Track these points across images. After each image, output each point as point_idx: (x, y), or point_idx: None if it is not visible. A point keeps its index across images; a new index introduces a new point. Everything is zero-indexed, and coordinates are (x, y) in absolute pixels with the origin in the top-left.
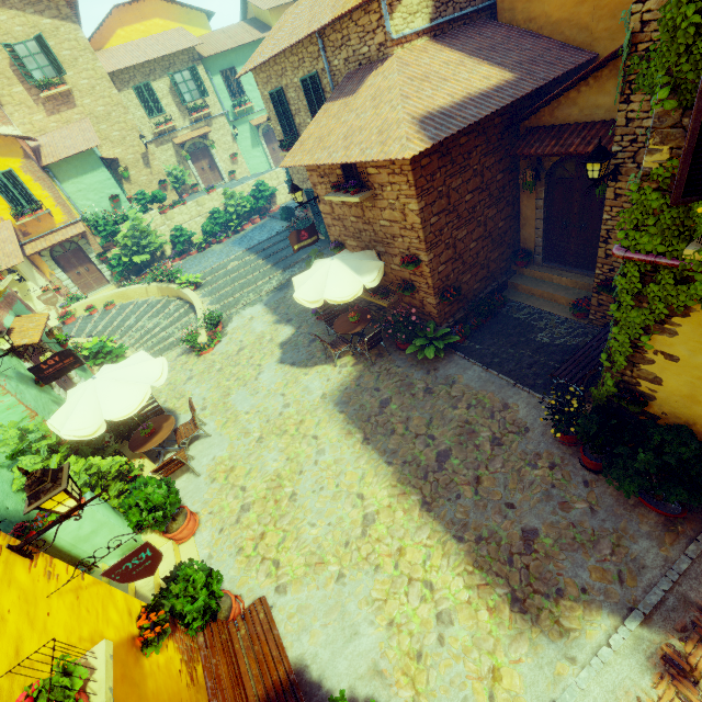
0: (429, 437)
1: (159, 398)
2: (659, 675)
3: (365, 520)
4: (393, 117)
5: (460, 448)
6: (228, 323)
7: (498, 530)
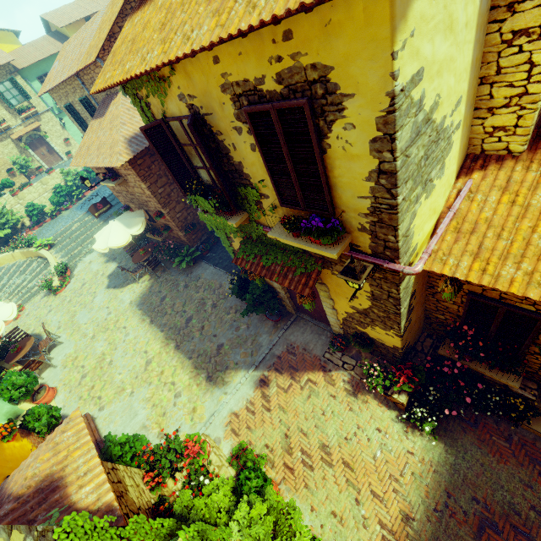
0: (183, 311)
1: (30, 329)
2: (257, 387)
3: (147, 363)
4: (116, 138)
5: (197, 313)
6: (75, 268)
7: (207, 349)
